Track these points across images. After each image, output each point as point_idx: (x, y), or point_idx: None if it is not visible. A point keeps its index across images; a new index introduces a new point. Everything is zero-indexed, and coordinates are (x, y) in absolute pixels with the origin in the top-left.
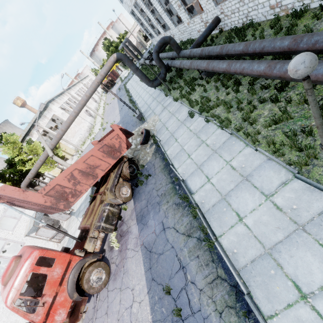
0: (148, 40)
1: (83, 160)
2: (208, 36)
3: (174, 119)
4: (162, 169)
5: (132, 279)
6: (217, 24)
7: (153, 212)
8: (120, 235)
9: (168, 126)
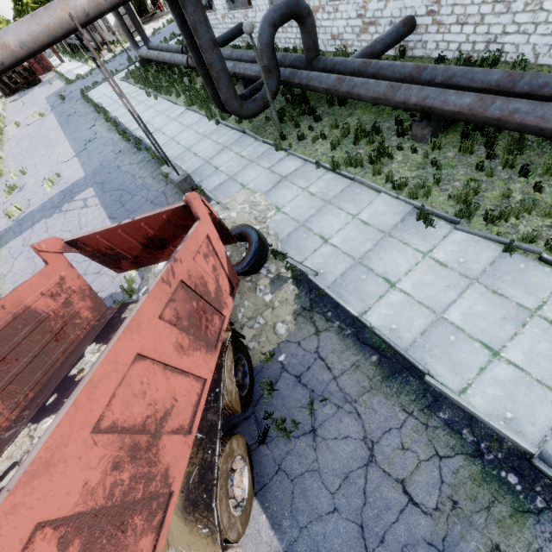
0: (143, 22)
1: (92, 415)
2: (389, 48)
3: (345, 217)
4: (384, 383)
5: None
6: (408, 35)
7: None
8: None
9: (329, 234)
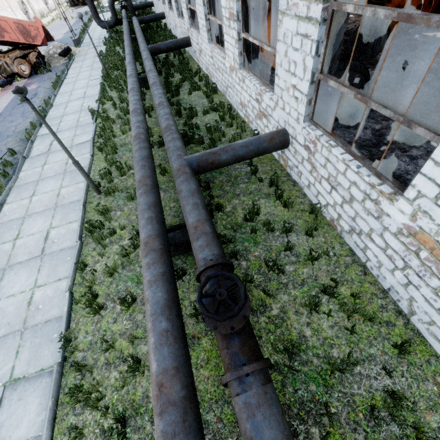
0: None
1: None
2: (153, 20)
3: (94, 54)
4: (61, 70)
5: (2, 100)
6: (163, 18)
7: (38, 83)
8: (5, 90)
9: (87, 56)
